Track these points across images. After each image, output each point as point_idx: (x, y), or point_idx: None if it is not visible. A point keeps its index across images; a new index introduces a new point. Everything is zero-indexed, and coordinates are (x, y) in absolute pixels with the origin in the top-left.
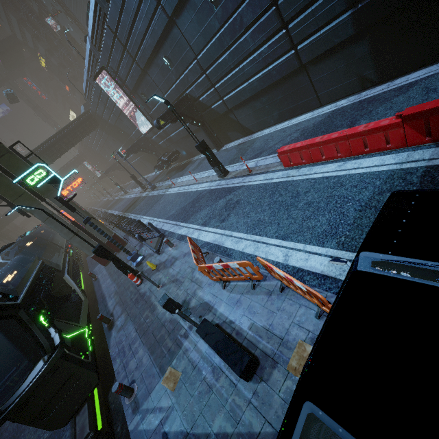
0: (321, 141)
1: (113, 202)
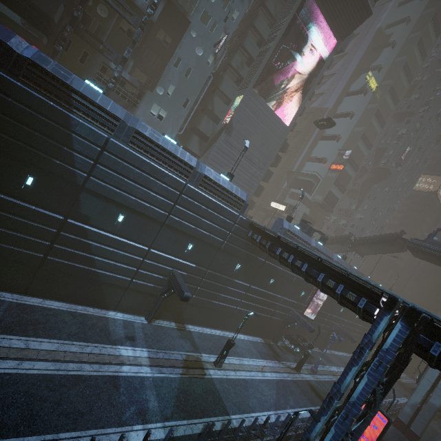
0: None
1: (174, 389)
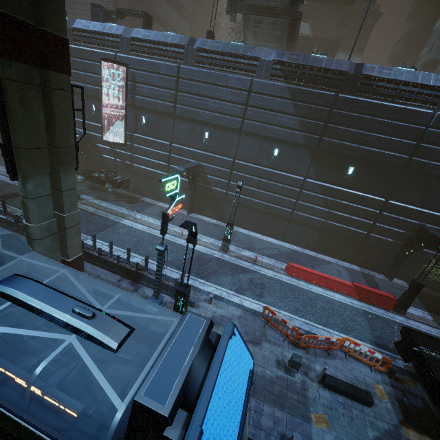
0: (319, 274)
1: None
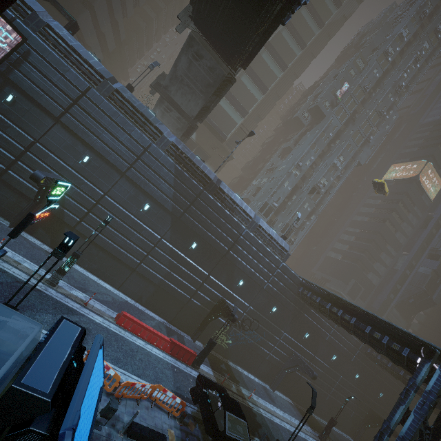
0: (146, 327)
1: None
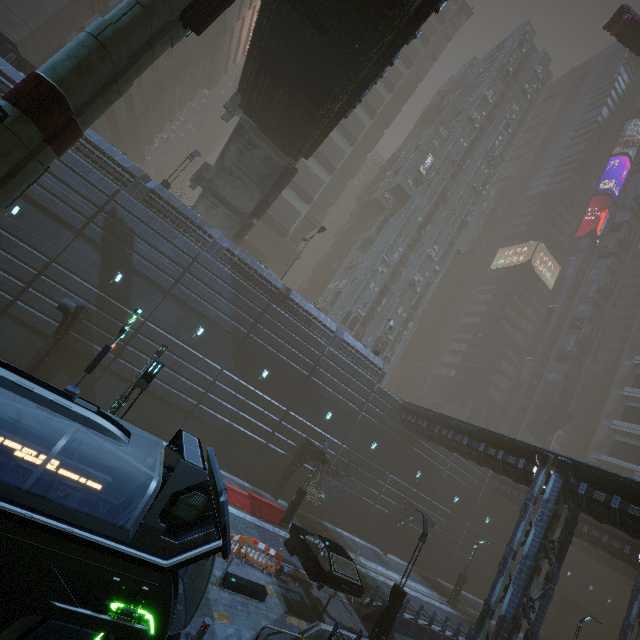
0: None
1: None
